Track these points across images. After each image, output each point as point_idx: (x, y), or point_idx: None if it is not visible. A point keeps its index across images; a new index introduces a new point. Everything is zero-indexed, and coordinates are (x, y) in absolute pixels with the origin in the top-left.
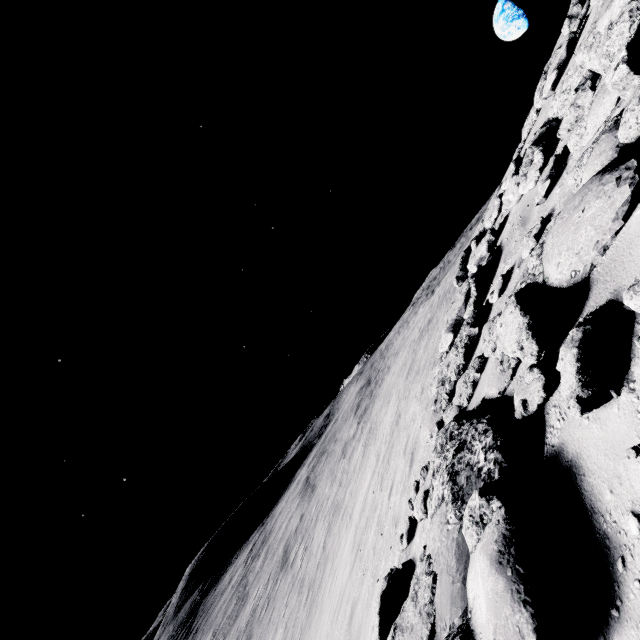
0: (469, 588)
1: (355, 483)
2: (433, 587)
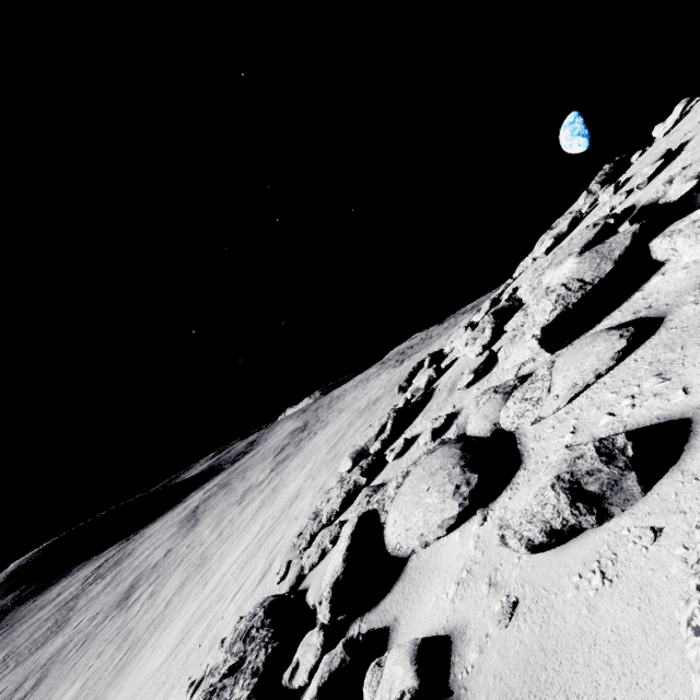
0: None
1: (231, 544)
2: None
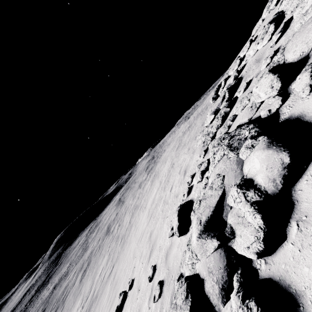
0: (245, 169)
1: (147, 196)
2: (223, 179)
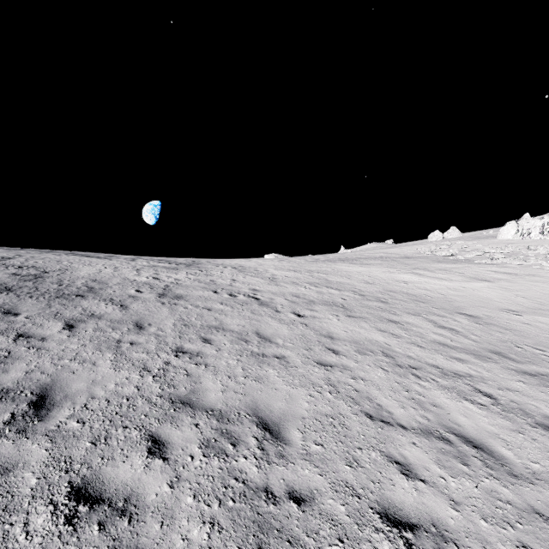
0: None
1: (355, 278)
2: None
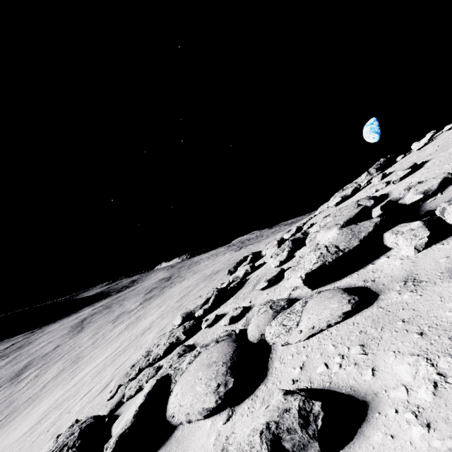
0: None
1: (98, 351)
2: None
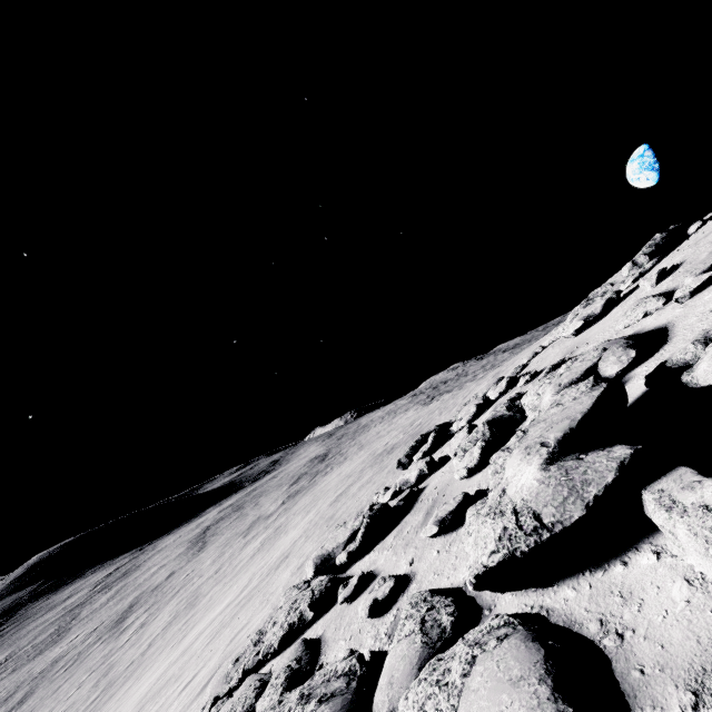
0: None
1: (221, 589)
2: None
